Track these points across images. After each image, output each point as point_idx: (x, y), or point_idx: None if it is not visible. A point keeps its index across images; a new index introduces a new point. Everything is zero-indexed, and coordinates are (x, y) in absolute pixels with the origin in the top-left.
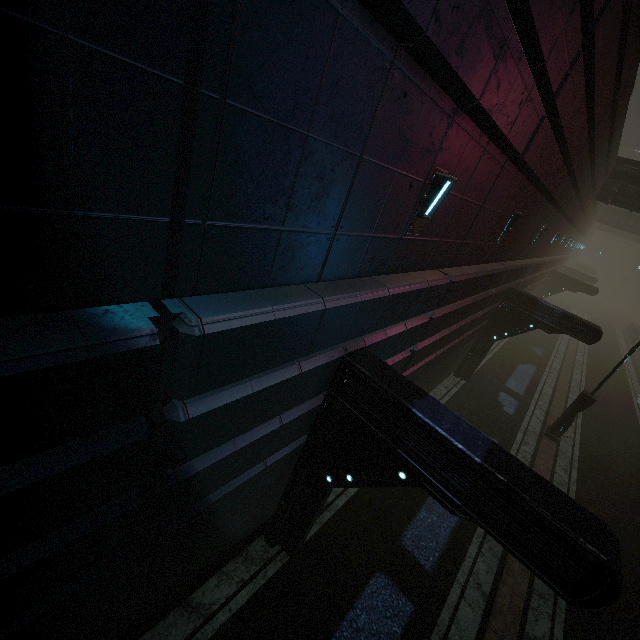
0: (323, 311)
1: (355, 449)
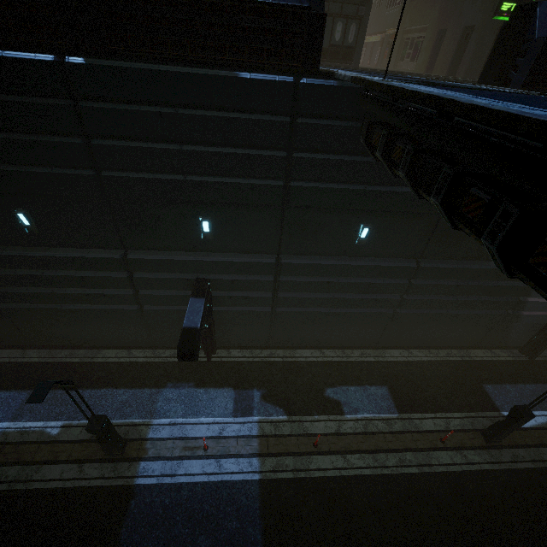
0: None
1: None
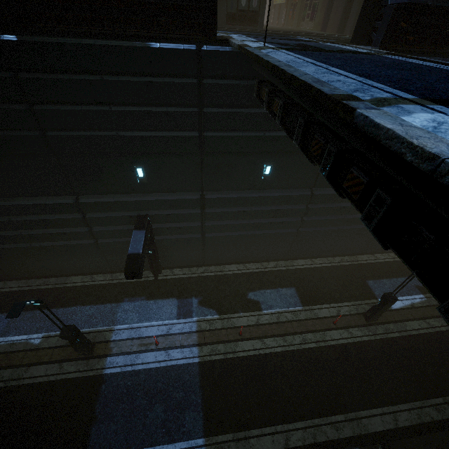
0: None
1: None
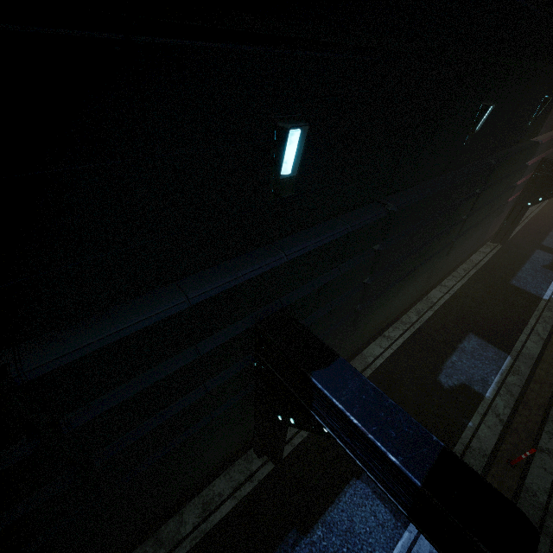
0: (550, 140)
1: (547, 185)
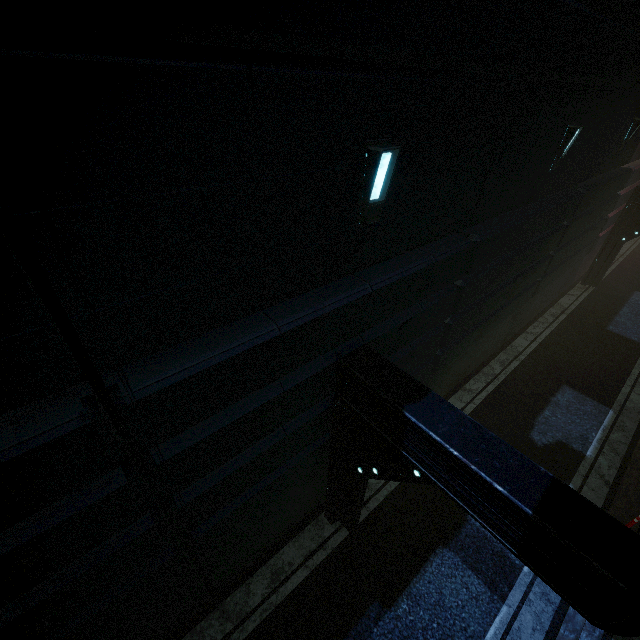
0: None
1: None
